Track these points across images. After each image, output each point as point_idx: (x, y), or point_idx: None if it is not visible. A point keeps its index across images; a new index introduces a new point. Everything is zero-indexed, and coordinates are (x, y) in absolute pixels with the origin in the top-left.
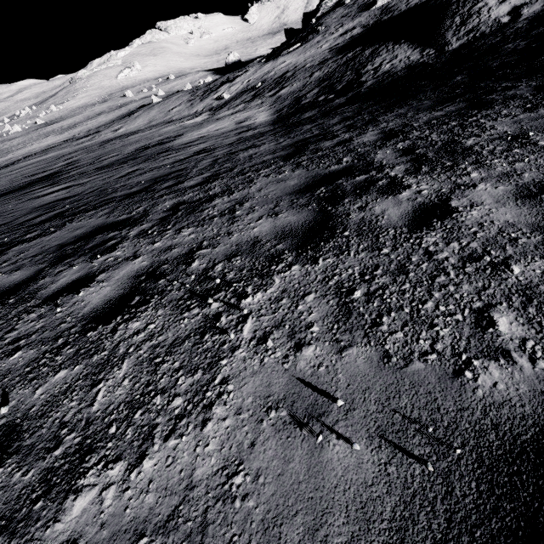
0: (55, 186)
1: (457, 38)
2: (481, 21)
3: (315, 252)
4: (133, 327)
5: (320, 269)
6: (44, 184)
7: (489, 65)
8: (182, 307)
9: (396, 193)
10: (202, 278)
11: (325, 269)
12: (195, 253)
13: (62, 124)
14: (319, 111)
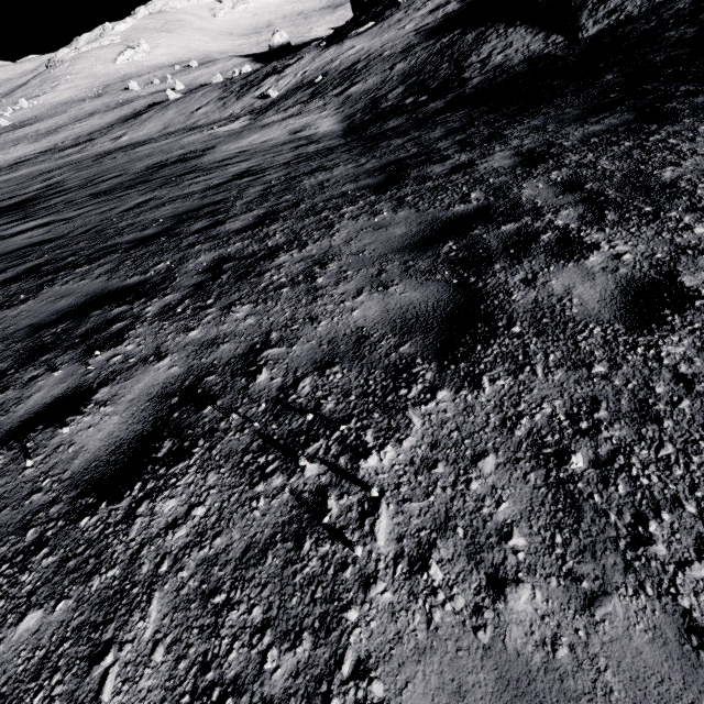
0: (29, 221)
1: (595, 21)
2: None
3: (471, 363)
4: (165, 512)
5: (490, 400)
6: (12, 216)
7: (649, 60)
8: (251, 469)
9: (578, 257)
10: (279, 407)
11: (500, 402)
12: (259, 355)
13: (38, 127)
14: (408, 119)
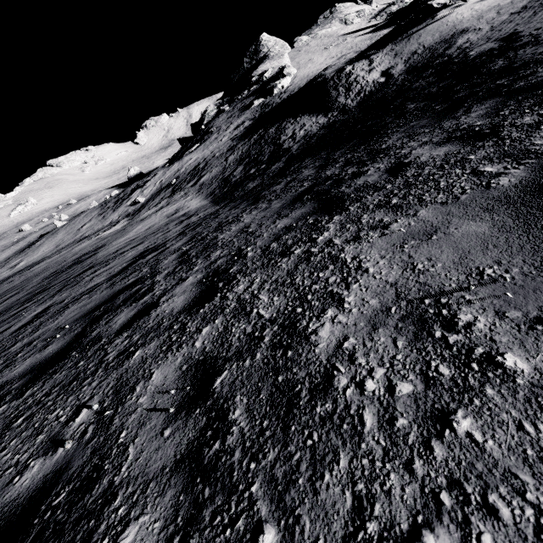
0: None
1: (351, 100)
2: (363, 85)
3: None
4: None
5: None
6: None
7: (428, 92)
8: None
9: None
10: None
11: None
12: None
13: None
14: (263, 179)
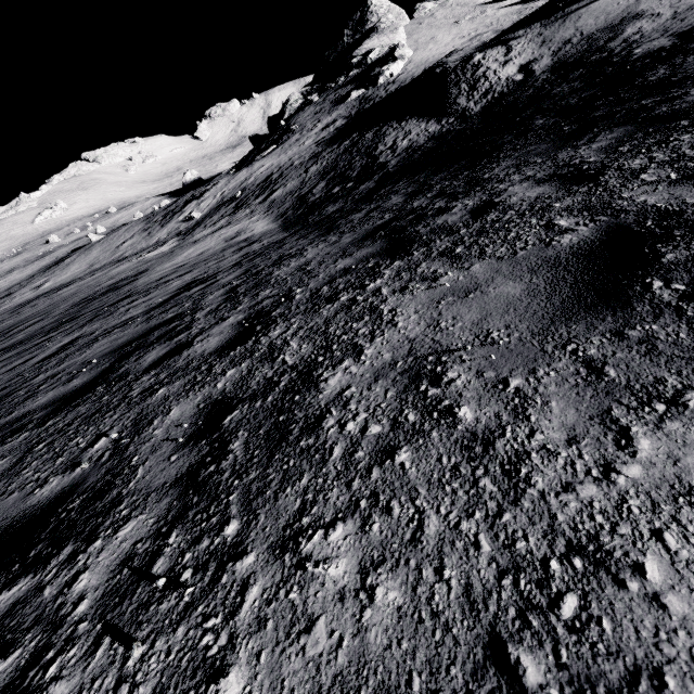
0: None
1: (475, 102)
2: (492, 83)
3: None
4: None
5: None
6: None
7: (566, 104)
8: None
9: None
10: None
11: None
12: None
13: None
14: (346, 202)
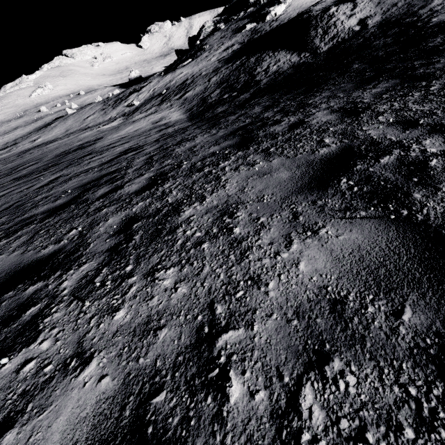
0: None
1: (325, 43)
2: (339, 30)
3: None
4: None
5: None
6: None
7: (376, 55)
8: None
9: None
10: None
11: None
12: (214, 345)
13: None
14: (229, 106)
